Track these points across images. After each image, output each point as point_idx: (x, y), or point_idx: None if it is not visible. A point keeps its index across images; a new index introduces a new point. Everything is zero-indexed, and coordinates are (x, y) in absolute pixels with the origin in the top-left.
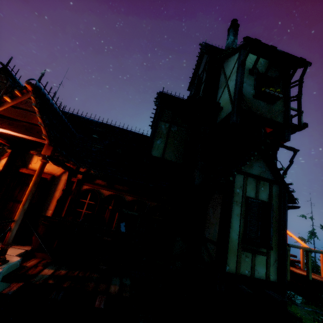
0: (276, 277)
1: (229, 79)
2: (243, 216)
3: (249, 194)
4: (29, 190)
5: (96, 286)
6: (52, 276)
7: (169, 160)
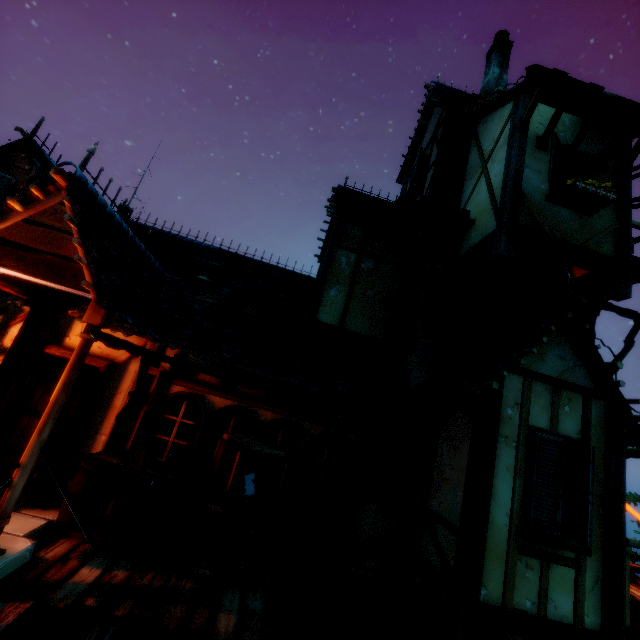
0: (599, 619)
1: (490, 159)
2: (520, 472)
3: (536, 419)
4: (54, 399)
5: (186, 617)
6: (95, 586)
7: (356, 332)
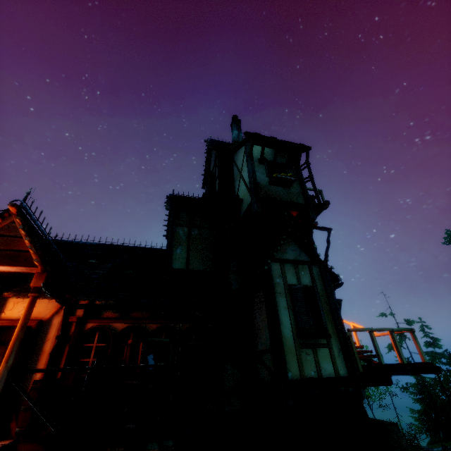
0: (346, 370)
1: (242, 171)
2: (290, 308)
3: (291, 281)
4: (15, 338)
5: None
6: None
7: (196, 270)
